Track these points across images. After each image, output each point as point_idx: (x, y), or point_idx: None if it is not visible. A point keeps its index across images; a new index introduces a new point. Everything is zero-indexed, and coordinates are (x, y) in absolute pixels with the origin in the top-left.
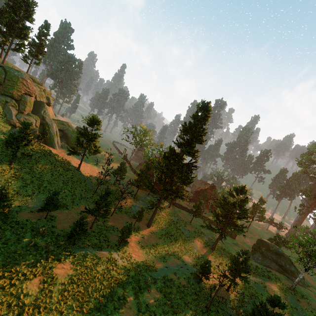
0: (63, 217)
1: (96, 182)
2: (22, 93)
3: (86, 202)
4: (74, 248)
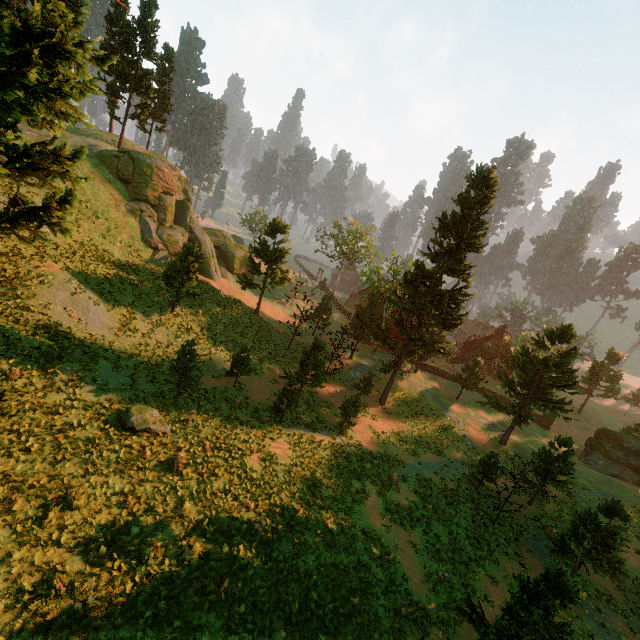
0: (255, 386)
1: (285, 332)
2: (160, 192)
3: (278, 364)
4: (283, 426)
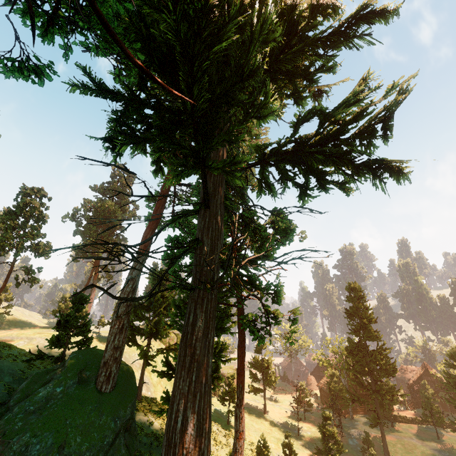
0: None
1: (287, 423)
2: None
3: (301, 448)
4: None
